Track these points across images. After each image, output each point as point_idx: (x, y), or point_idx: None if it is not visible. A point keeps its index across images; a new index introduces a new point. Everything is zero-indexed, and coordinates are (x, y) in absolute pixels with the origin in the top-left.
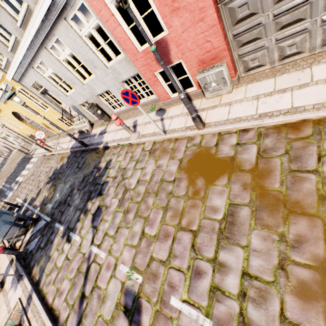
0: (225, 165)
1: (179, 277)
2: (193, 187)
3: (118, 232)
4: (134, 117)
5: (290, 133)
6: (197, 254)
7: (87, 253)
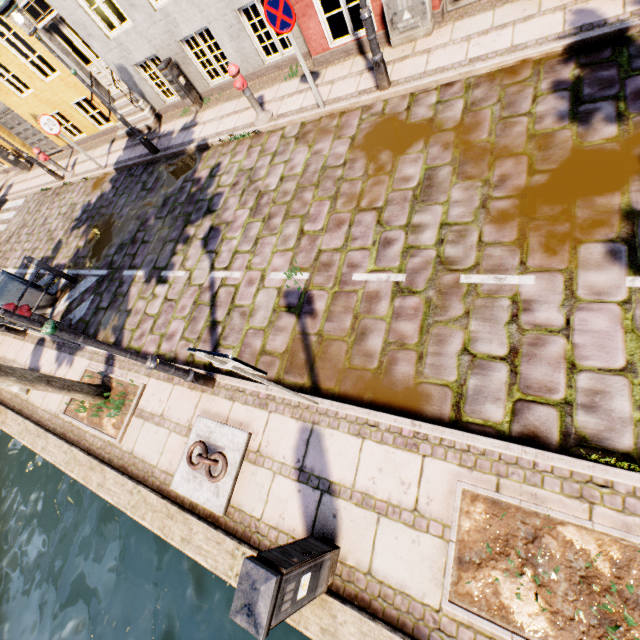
0: (421, 130)
1: (362, 255)
2: (375, 164)
3: (259, 243)
4: (256, 92)
5: (506, 79)
6: (385, 227)
7: (207, 282)
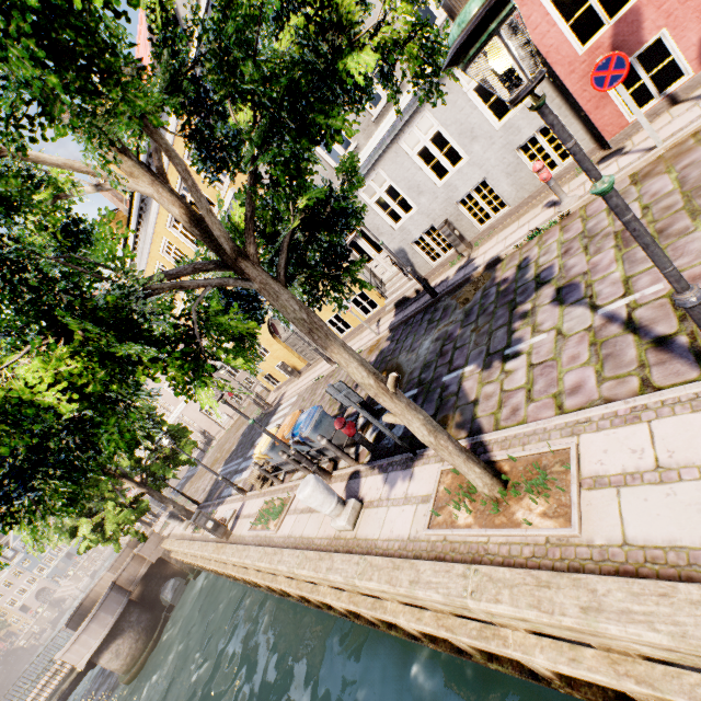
0: None
1: None
2: None
3: (667, 251)
4: (538, 205)
5: None
6: None
7: (598, 320)
